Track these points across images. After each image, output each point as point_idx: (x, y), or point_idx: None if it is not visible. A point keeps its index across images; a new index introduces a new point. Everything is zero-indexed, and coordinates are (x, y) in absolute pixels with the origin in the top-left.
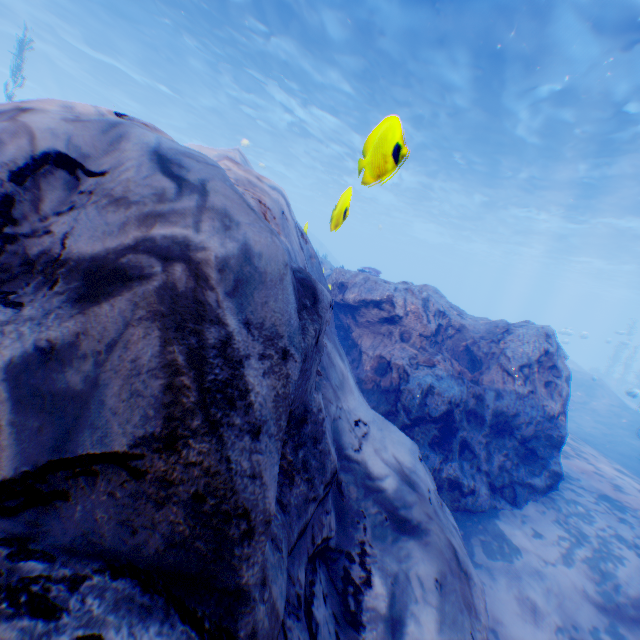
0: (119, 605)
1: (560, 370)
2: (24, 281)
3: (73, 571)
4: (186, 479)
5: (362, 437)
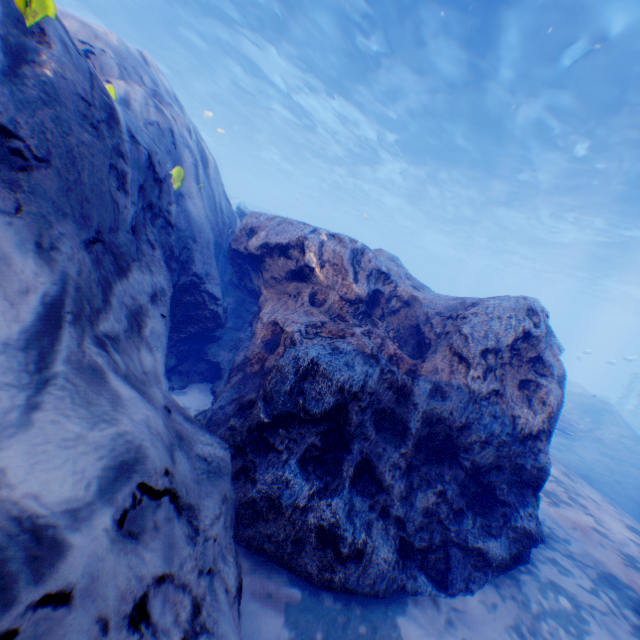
0: None
1: (549, 365)
2: None
3: None
4: None
5: None
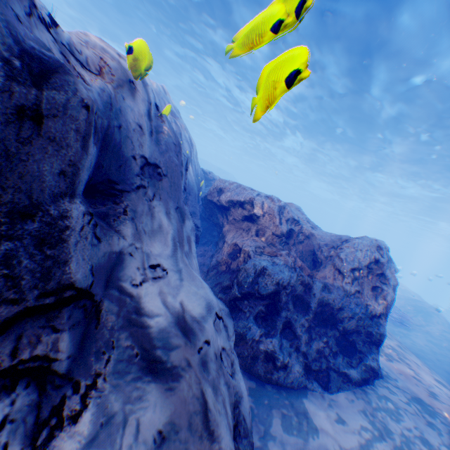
0: None
1: (388, 278)
2: None
3: None
4: None
5: (152, 278)
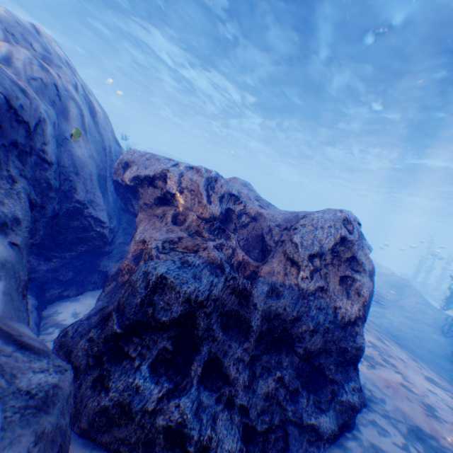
0: None
1: (362, 263)
2: None
3: None
4: None
5: None
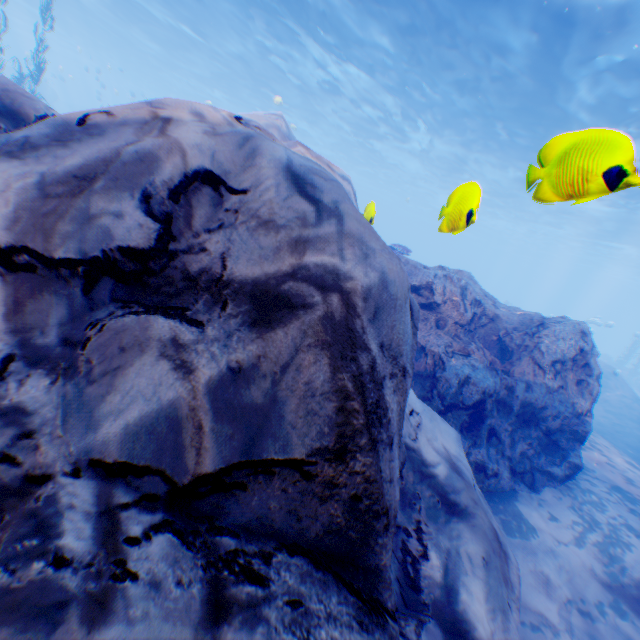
0: (303, 577)
1: (591, 367)
2: (192, 298)
3: (257, 547)
4: (348, 484)
5: (415, 426)
